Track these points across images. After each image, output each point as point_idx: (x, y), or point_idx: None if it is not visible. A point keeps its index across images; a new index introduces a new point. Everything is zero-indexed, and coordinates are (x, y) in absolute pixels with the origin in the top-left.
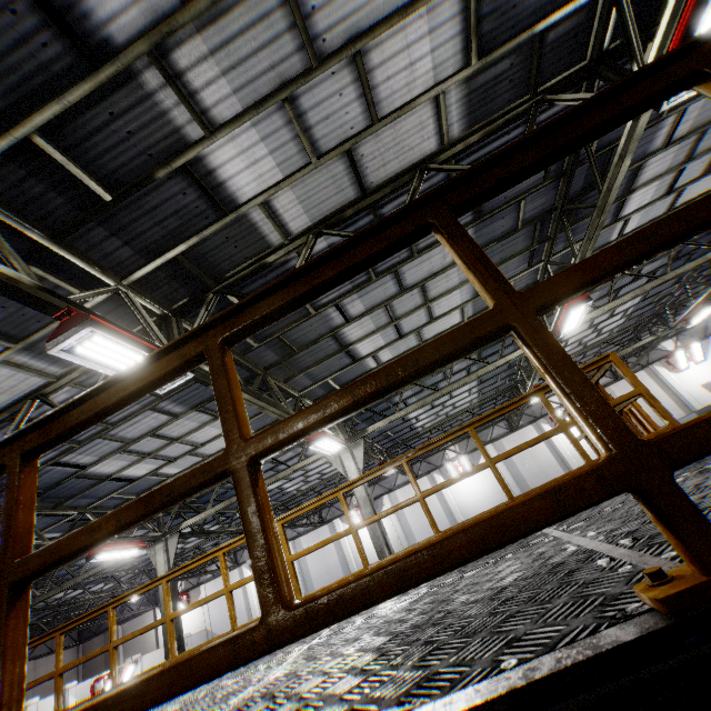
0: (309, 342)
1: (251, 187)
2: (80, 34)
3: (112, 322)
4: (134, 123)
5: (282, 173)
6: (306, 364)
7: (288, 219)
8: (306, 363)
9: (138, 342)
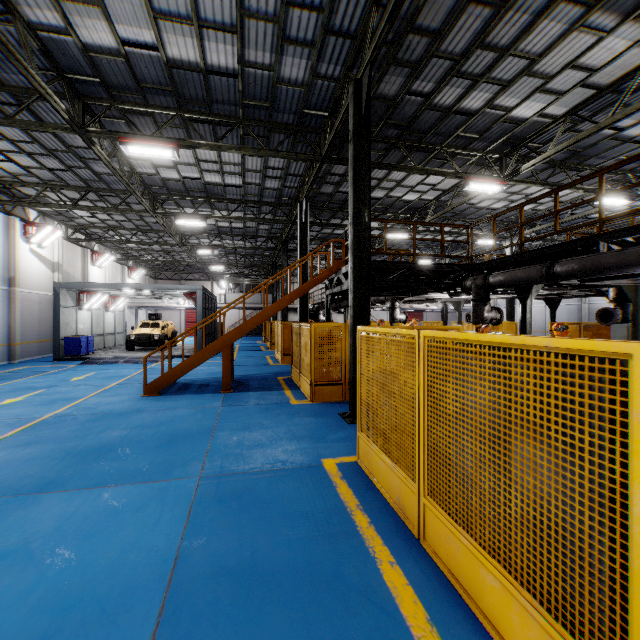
0: (463, 210)
1: (414, 198)
2: (377, 198)
3: (394, 228)
4: (388, 200)
5: (419, 195)
6: (469, 213)
7: (427, 198)
8: (468, 213)
9: (397, 234)
